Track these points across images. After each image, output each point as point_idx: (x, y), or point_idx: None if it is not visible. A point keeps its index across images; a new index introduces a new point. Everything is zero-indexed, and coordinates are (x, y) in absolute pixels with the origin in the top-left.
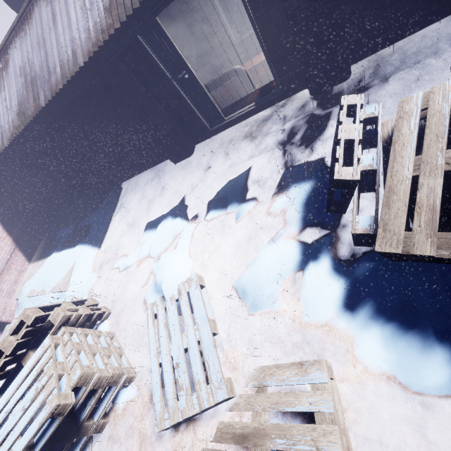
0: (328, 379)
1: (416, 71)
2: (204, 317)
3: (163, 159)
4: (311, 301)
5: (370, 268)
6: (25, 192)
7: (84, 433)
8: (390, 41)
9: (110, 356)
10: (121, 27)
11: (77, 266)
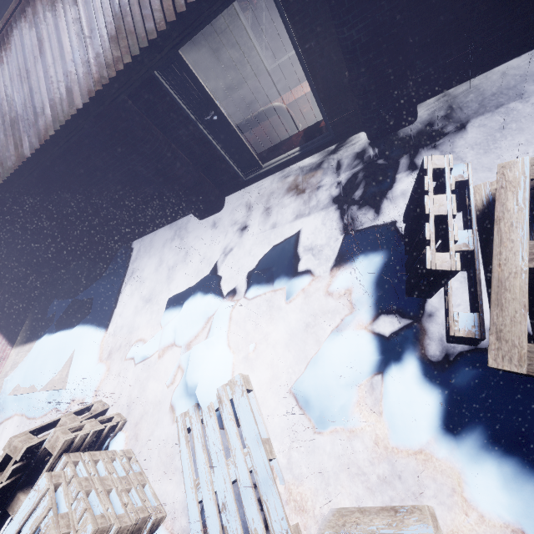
0: None
1: (499, 116)
2: (257, 437)
3: (184, 214)
4: (398, 419)
5: (474, 378)
6: (4, 256)
7: None
8: (463, 78)
9: (131, 490)
10: (132, 62)
11: (78, 355)
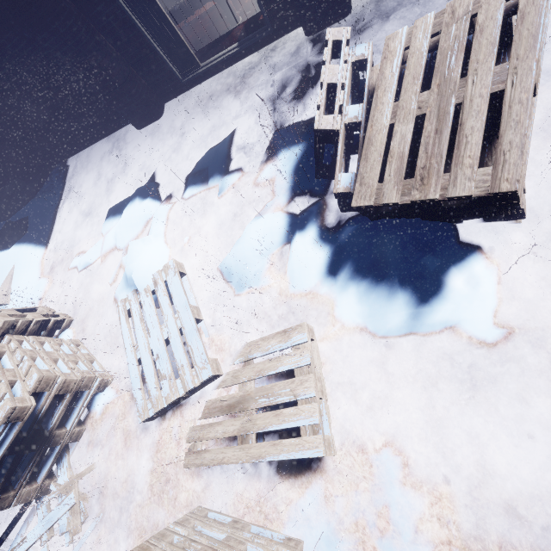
0: (307, 339)
1: (419, 9)
2: (185, 304)
3: (122, 124)
4: (296, 272)
5: (352, 231)
6: None
7: (56, 442)
8: None
9: (78, 363)
10: None
11: (18, 272)
